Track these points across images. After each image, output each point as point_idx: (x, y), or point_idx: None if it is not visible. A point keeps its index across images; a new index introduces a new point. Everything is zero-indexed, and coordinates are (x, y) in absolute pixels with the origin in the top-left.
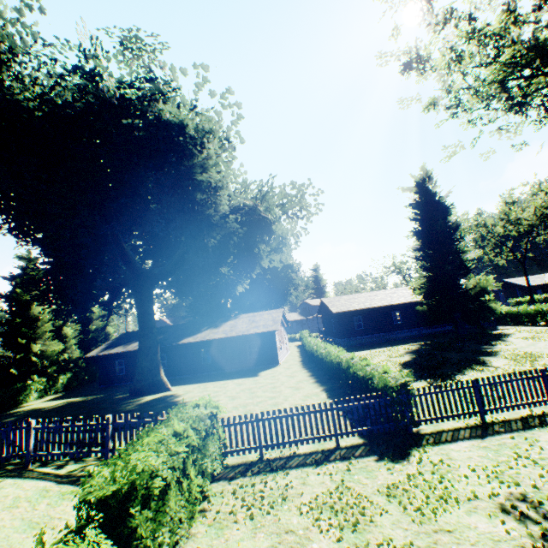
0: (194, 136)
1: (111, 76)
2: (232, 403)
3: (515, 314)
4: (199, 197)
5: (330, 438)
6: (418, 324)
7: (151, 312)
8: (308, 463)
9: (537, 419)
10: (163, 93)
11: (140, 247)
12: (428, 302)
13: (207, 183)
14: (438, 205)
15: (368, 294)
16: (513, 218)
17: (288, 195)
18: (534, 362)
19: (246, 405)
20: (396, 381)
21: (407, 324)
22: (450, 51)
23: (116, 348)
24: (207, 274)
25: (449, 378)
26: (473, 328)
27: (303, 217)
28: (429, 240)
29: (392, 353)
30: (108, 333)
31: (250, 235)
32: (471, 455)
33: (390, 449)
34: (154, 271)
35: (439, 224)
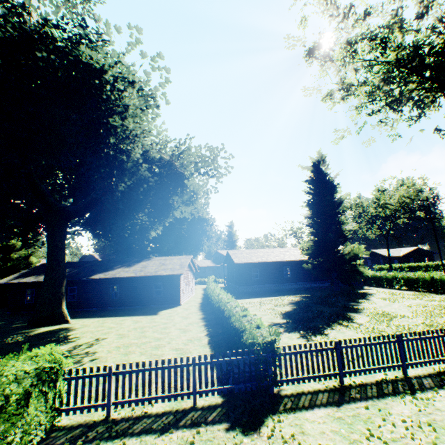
0: (113, 83)
1: (41, 16)
2: (117, 342)
3: (377, 278)
4: (112, 141)
5: (188, 397)
6: (303, 279)
7: (62, 247)
8: (154, 429)
9: (390, 385)
10: (91, 41)
11: (62, 185)
12: (313, 262)
13: (121, 129)
14: (328, 184)
15: (266, 250)
16: (382, 203)
17: (202, 155)
18: (390, 322)
19: (129, 345)
20: (263, 339)
21: (294, 278)
22: (347, 46)
23: (28, 278)
24: (121, 217)
25: (319, 332)
26: (345, 286)
27: (213, 176)
28: (318, 210)
29: (278, 302)
30: (30, 262)
31: (165, 186)
32: (324, 430)
33: (245, 414)
34: (69, 208)
35: (327, 199)
